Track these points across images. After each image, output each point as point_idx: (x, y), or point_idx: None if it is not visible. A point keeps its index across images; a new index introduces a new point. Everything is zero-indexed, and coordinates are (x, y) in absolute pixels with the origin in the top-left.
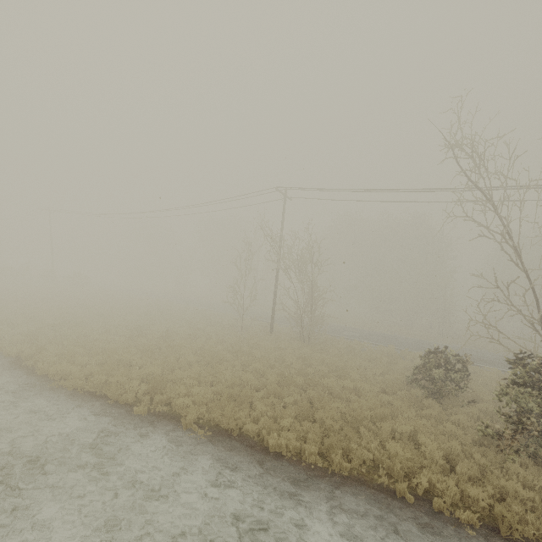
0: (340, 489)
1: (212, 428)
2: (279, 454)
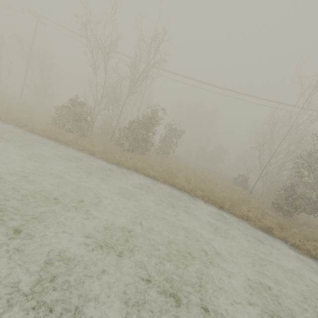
0: None
1: None
2: None
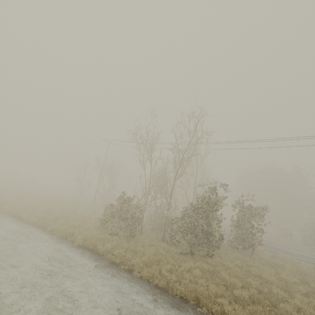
0: (31, 227)
1: (12, 215)
2: (25, 221)
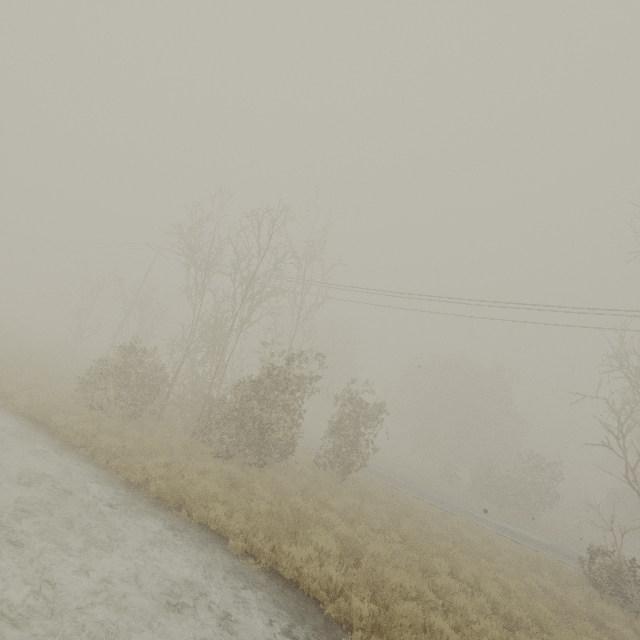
0: None
1: None
2: None
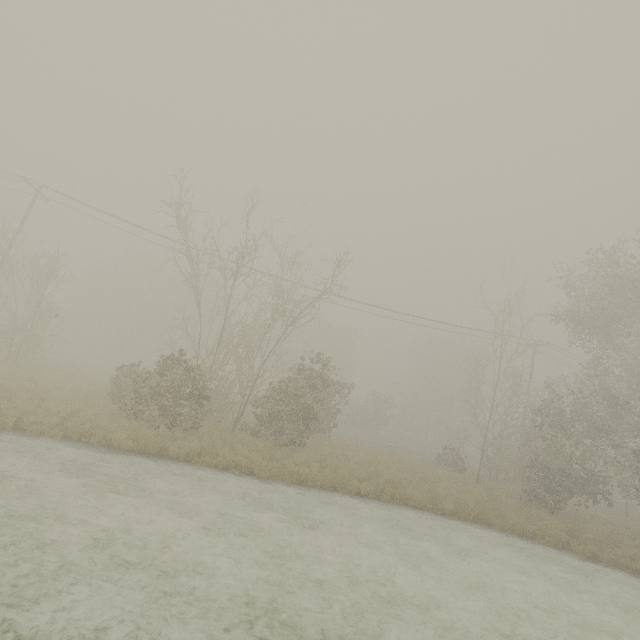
0: None
1: None
2: None
